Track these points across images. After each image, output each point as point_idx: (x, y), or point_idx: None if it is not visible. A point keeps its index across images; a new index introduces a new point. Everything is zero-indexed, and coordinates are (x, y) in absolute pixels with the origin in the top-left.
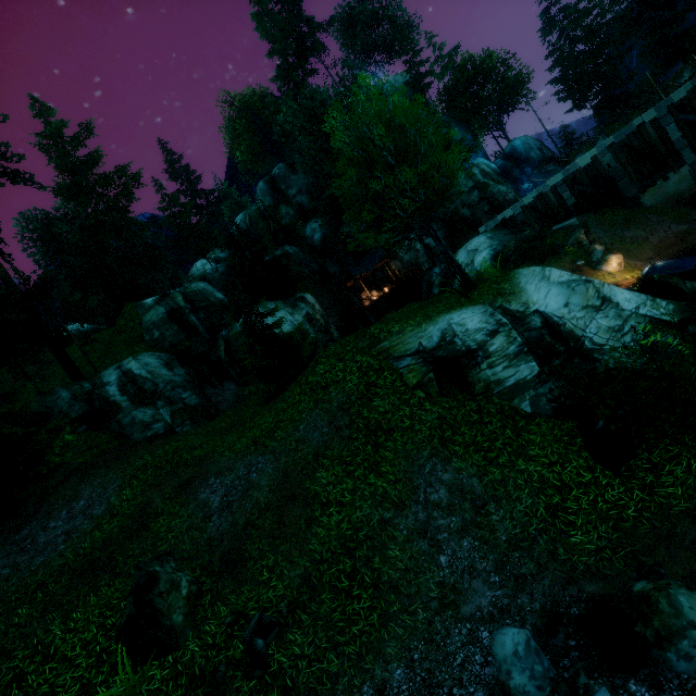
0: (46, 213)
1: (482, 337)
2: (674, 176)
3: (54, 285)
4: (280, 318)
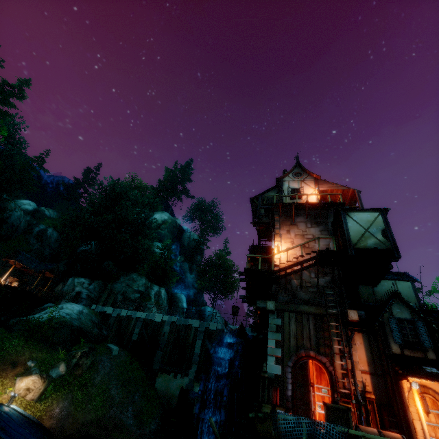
0: None
1: None
2: (180, 379)
3: None
4: None
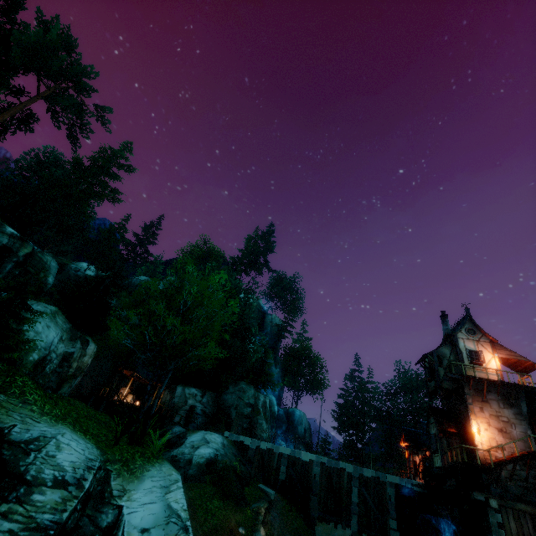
0: (65, 161)
1: (49, 476)
2: (341, 530)
3: (0, 173)
4: (31, 319)
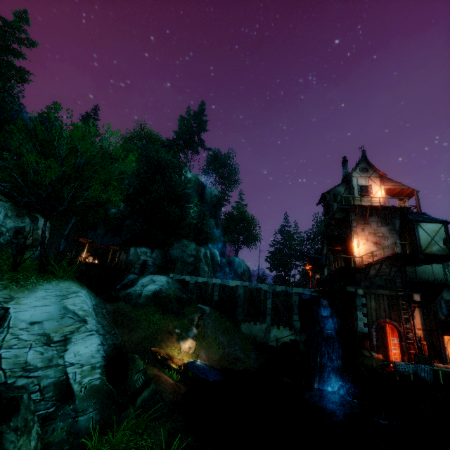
0: None
1: None
2: (259, 325)
3: None
4: None
